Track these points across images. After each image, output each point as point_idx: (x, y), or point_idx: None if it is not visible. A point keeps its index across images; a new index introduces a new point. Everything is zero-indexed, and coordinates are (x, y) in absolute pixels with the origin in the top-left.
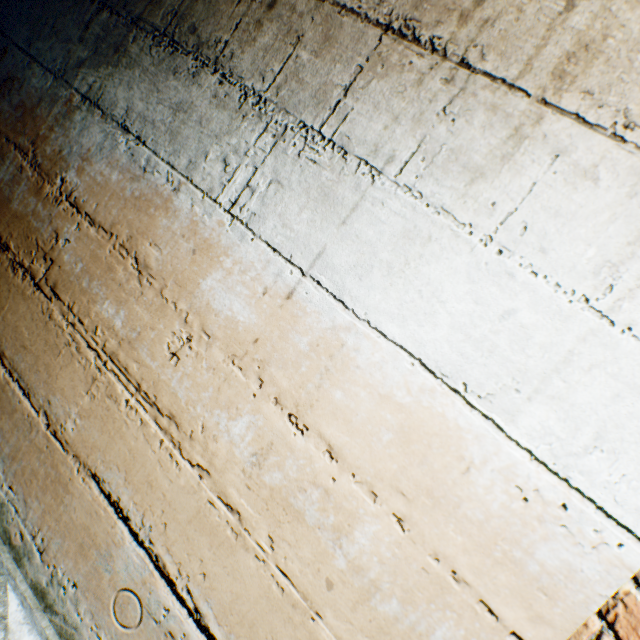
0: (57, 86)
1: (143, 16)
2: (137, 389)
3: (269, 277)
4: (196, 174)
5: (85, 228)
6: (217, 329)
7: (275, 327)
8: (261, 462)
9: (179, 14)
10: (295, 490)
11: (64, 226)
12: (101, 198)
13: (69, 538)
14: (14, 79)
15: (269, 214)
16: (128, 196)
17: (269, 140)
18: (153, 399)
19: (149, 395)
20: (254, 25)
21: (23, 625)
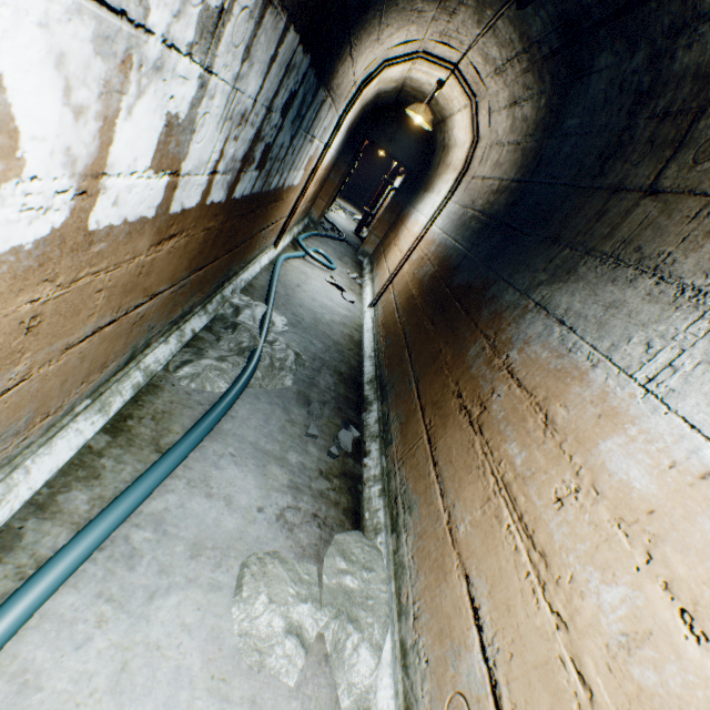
0: (519, 298)
1: (594, 247)
2: (518, 518)
3: (679, 451)
4: (615, 354)
5: (512, 388)
6: (606, 488)
7: (678, 504)
8: (630, 647)
9: (626, 241)
10: (673, 709)
11: (498, 385)
12: (529, 368)
13: (434, 617)
14: (494, 297)
15: (690, 391)
16: (550, 368)
17: (703, 326)
18: (529, 531)
19: (527, 527)
20: (702, 235)
21: (387, 665)
